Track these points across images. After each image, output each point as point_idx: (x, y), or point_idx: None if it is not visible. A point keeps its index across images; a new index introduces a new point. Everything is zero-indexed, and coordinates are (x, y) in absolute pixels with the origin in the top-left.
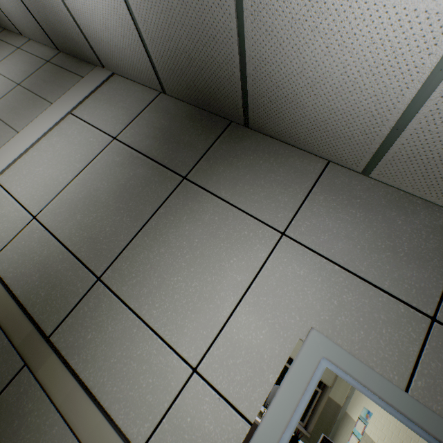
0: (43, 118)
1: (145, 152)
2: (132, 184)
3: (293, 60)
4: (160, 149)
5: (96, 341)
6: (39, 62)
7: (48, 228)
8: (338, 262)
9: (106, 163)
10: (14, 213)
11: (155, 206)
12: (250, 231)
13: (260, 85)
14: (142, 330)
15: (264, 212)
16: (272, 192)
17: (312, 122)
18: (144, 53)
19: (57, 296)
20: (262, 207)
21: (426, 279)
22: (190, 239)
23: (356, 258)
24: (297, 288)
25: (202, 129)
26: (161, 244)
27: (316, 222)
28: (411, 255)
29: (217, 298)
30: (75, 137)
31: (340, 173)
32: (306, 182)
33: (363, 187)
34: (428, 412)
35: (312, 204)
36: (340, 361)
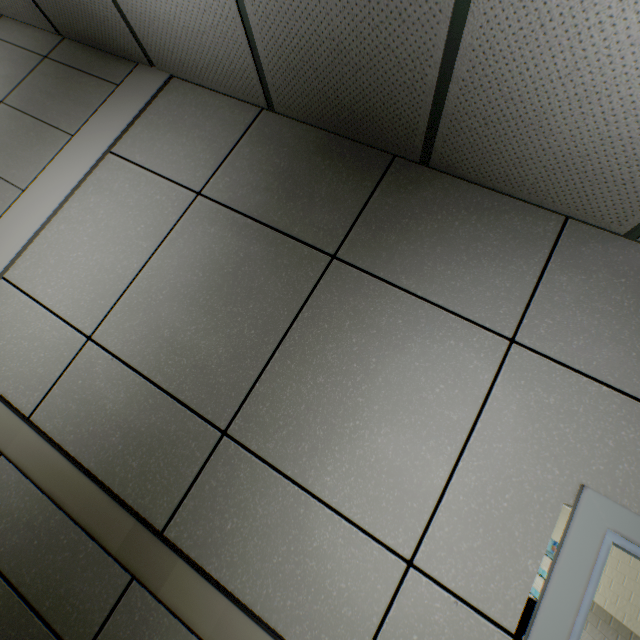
0: (62, 162)
1: (257, 216)
2: (246, 272)
3: (558, 54)
4: (283, 210)
5: (242, 532)
6: (30, 59)
7: (118, 355)
8: (606, 381)
9: (193, 238)
10: (50, 333)
11: (293, 307)
12: (458, 340)
13: (474, 97)
14: (313, 509)
15: (475, 308)
16: (483, 273)
17: (558, 158)
18: (242, 41)
19: (159, 466)
20: (471, 299)
21: None
22: (362, 358)
23: (633, 372)
24: (549, 426)
25: (347, 172)
26: (317, 370)
27: (562, 319)
28: None
29: (424, 450)
30: (128, 194)
31: (588, 236)
32: (535, 254)
33: (626, 257)
34: None
35: (551, 290)
36: (634, 533)
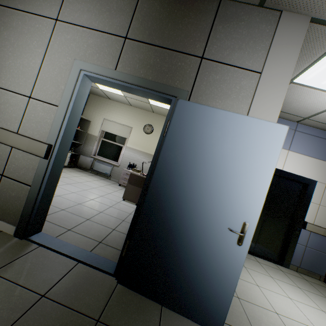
0: None
1: None
2: None
3: None
4: None
5: None
6: None
7: None
8: (85, 26)
9: None
10: None
11: None
12: (40, 24)
13: None
14: (0, 92)
15: (45, 11)
16: None
17: None
18: None
19: None
20: (43, 8)
21: (123, 21)
22: (9, 40)
23: (93, 21)
24: (68, 46)
25: None
26: None
27: (72, 8)
28: (117, 10)
29: (31, 64)
30: None
31: None
32: None
33: None
34: (120, 74)
35: None
36: (87, 68)
